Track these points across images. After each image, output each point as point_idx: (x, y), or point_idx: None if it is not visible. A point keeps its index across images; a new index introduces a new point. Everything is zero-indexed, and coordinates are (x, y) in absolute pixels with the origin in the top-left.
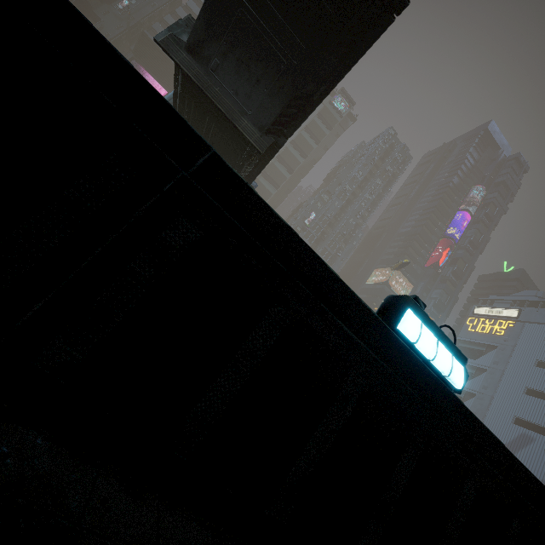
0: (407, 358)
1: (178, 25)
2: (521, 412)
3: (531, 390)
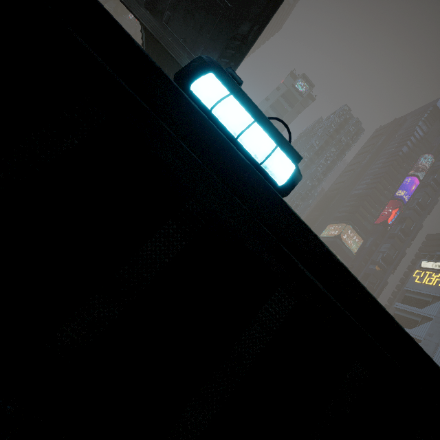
0: (203, 129)
1: None
2: None
3: None
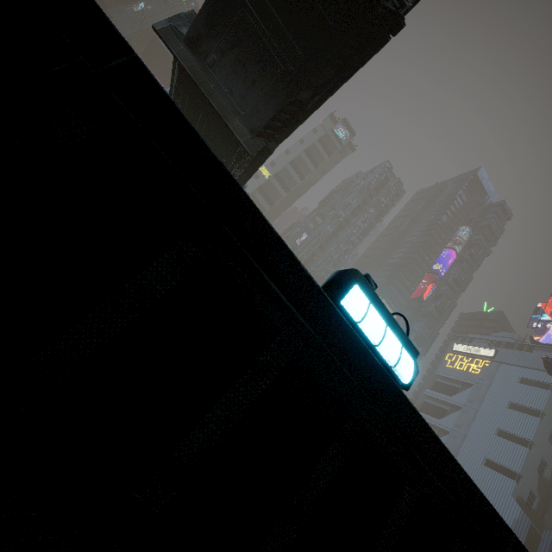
0: (349, 340)
1: (179, 17)
2: (492, 453)
3: (503, 431)
